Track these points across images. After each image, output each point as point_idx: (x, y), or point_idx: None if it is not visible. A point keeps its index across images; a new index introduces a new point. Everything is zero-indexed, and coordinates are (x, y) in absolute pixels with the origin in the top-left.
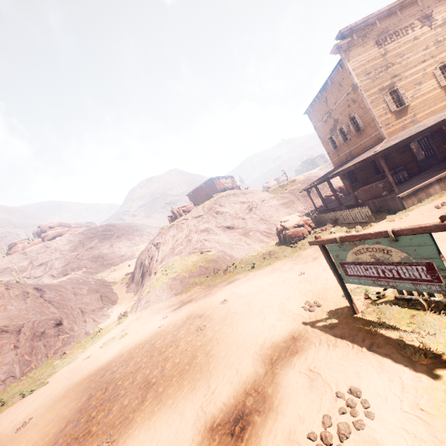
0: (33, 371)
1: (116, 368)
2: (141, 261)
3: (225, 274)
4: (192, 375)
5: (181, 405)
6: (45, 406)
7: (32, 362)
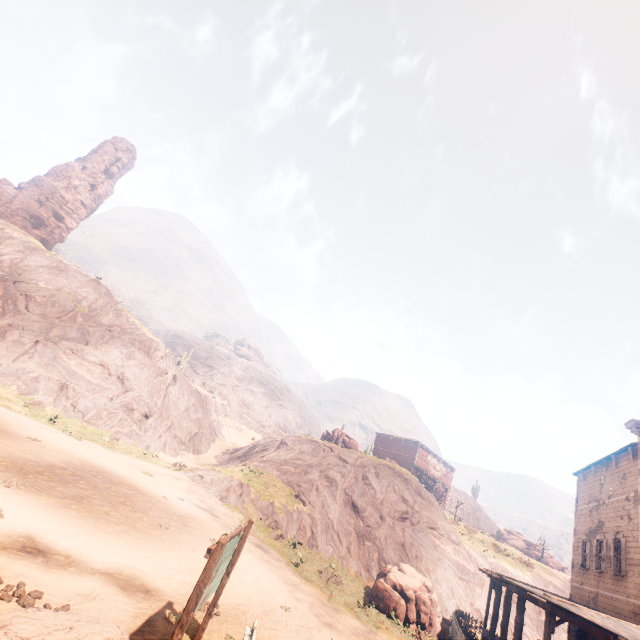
0: (93, 426)
1: (101, 476)
2: (257, 443)
3: (276, 539)
4: (92, 523)
5: (55, 519)
6: (54, 446)
7: (102, 420)
